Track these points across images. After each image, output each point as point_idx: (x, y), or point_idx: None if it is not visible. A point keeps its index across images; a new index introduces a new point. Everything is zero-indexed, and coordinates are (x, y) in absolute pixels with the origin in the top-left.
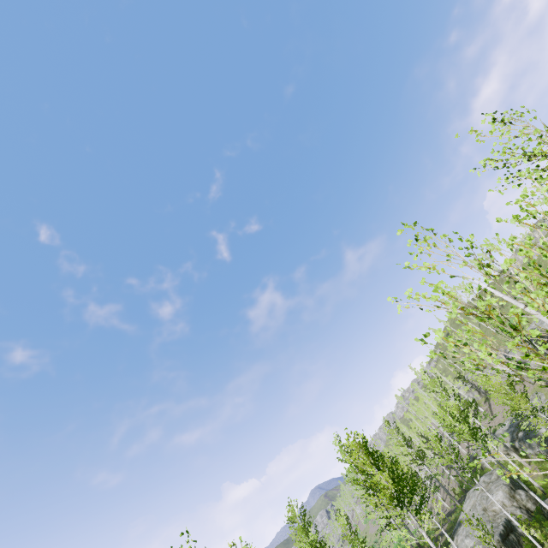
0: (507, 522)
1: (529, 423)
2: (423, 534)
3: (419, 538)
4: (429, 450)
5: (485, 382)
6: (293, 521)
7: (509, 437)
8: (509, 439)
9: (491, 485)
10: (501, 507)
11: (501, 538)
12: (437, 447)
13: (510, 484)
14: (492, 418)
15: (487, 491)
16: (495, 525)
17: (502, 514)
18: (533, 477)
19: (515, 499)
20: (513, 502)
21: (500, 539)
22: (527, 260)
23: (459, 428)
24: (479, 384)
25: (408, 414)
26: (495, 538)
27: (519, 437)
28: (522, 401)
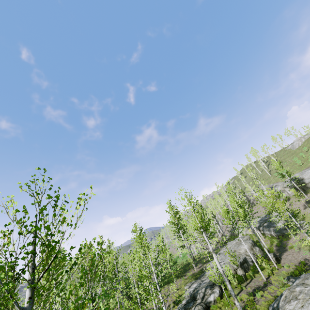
0: (245, 258)
1: (272, 220)
2: (209, 247)
3: (195, 256)
4: (213, 221)
5: (261, 193)
6: (134, 232)
7: (258, 224)
8: (257, 225)
9: (241, 242)
10: (248, 250)
11: (240, 264)
12: (225, 215)
13: (253, 243)
14: (251, 215)
15: (239, 244)
16: (238, 258)
17: (243, 254)
18: (265, 244)
19: (253, 250)
20: (251, 251)
21: (239, 264)
22: (307, 142)
23: (239, 210)
24: (251, 198)
25: (207, 204)
26: (237, 263)
27: (264, 225)
28: (282, 204)
